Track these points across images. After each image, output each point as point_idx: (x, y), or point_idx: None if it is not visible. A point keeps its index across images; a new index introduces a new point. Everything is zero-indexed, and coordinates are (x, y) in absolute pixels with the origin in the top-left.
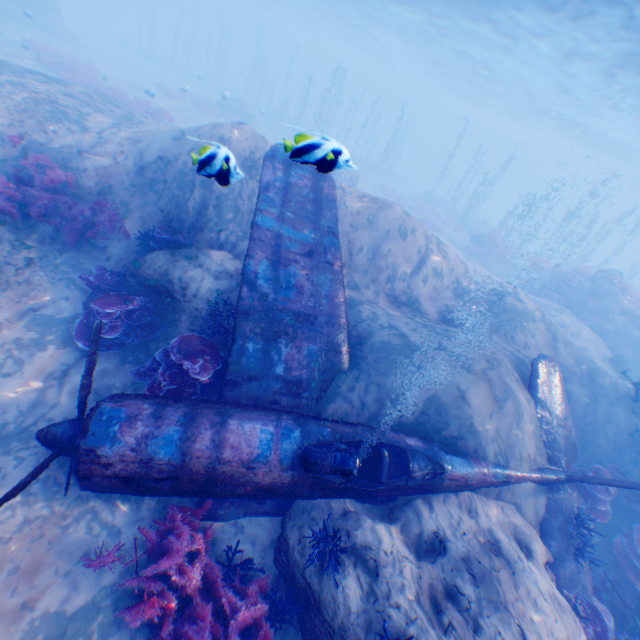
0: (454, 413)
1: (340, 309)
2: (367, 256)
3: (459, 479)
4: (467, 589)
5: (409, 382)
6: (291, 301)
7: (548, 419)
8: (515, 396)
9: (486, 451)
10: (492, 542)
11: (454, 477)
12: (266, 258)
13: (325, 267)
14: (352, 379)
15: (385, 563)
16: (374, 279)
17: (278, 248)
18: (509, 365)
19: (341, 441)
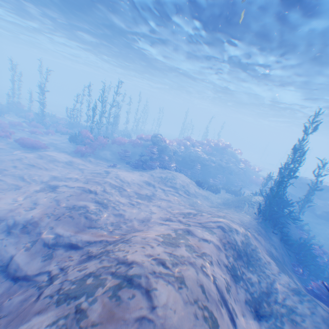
0: None
1: None
2: None
3: None
4: None
5: None
6: None
7: None
8: None
9: None
10: None
11: None
12: None
13: None
14: None
15: None
16: None
17: None
18: None
19: None
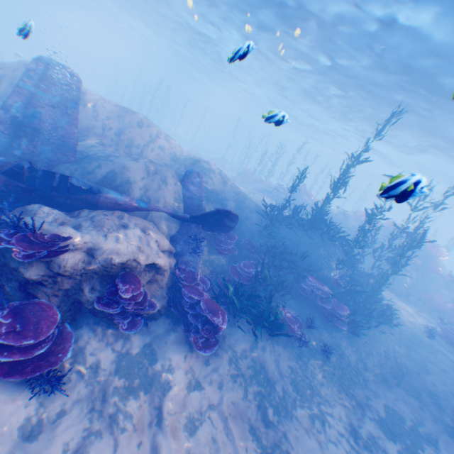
0: (121, 176)
1: (72, 136)
2: (115, 133)
3: (113, 200)
4: (86, 225)
5: (102, 166)
6: (36, 125)
7: (190, 196)
8: (165, 178)
9: (137, 194)
10: (124, 225)
11: (110, 198)
12: (22, 102)
13: (65, 115)
14: (71, 166)
15: (42, 216)
16: (118, 144)
17: (32, 99)
18: (174, 173)
19: (32, 166)
